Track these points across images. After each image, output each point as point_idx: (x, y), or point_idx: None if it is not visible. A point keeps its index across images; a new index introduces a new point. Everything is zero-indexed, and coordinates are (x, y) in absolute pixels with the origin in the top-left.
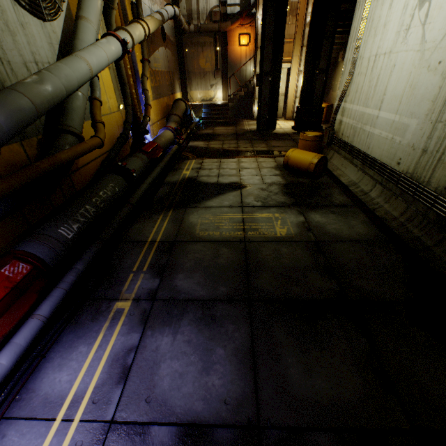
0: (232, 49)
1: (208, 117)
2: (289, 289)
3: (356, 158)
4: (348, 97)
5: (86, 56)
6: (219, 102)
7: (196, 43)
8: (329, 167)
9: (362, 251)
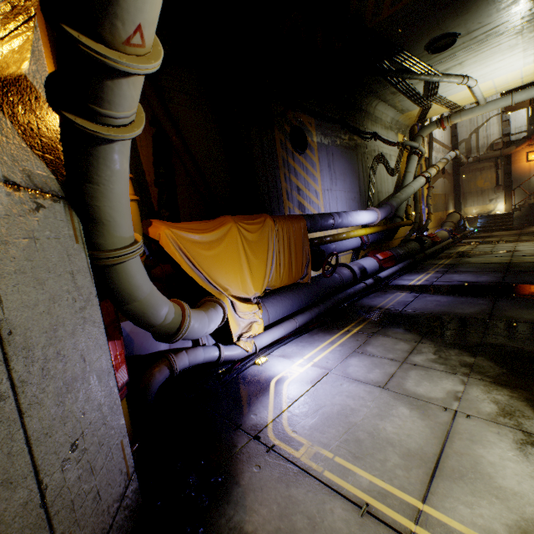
0: (517, 166)
1: (484, 225)
2: None
3: None
4: None
5: (413, 186)
6: (500, 213)
7: (473, 170)
8: None
9: None
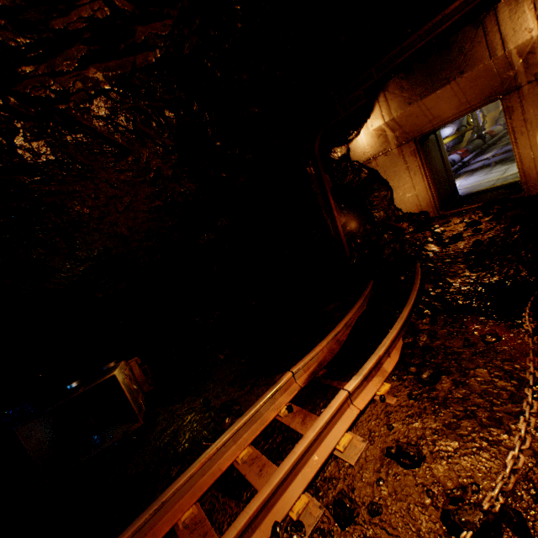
0: None
1: None
2: None
3: None
4: None
5: None
6: None
7: None
8: None
9: None
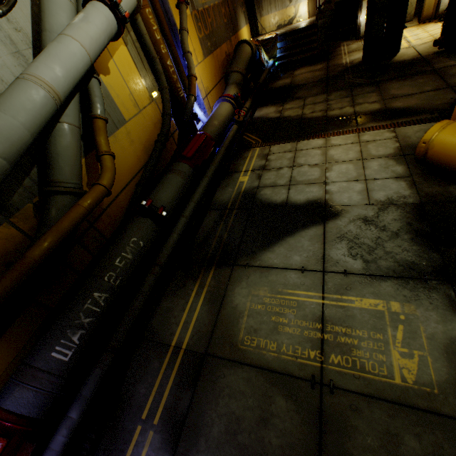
0: None
1: (286, 55)
2: None
3: None
4: None
5: (38, 71)
6: (303, 24)
7: None
8: None
9: None
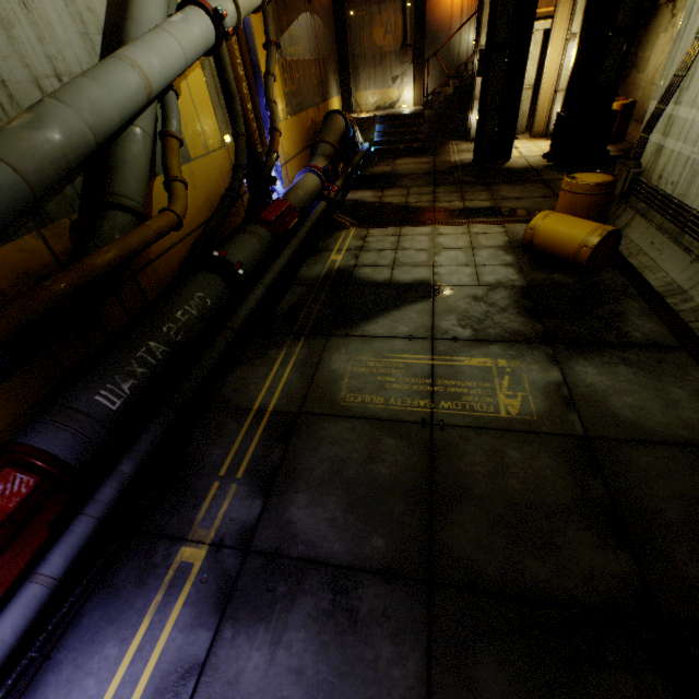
0: (435, 3)
1: (385, 140)
2: (519, 564)
3: (690, 234)
4: (687, 91)
5: (136, 56)
6: (407, 111)
7: None
8: (622, 247)
9: (697, 477)
